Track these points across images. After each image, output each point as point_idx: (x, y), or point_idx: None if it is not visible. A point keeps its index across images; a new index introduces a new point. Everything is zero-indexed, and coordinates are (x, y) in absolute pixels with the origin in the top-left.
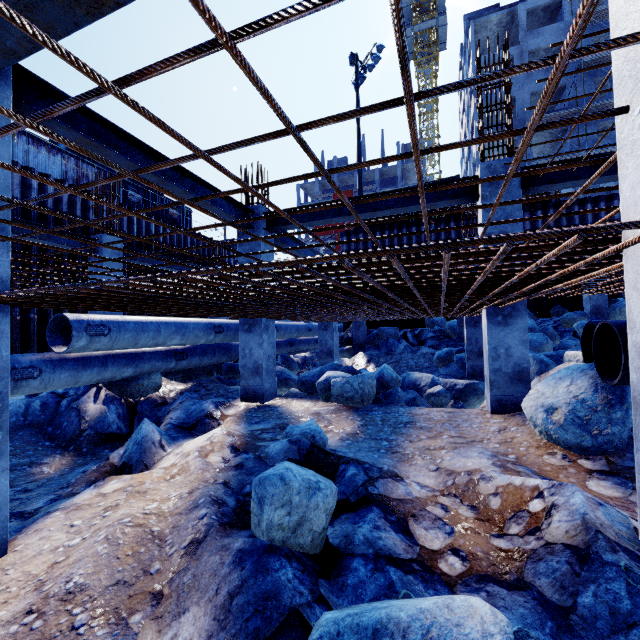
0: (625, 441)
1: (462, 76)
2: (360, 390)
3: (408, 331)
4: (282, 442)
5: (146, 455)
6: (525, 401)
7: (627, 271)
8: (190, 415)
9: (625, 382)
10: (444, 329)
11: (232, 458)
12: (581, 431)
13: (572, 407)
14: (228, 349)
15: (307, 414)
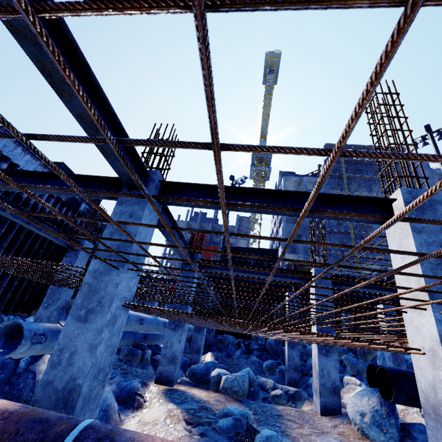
0: (398, 438)
1: None
2: (243, 386)
3: (241, 341)
4: (228, 419)
5: (110, 421)
6: (348, 407)
7: (413, 361)
8: (122, 390)
9: (395, 402)
10: (264, 344)
11: (192, 429)
12: (378, 429)
13: (372, 414)
14: (135, 336)
15: (212, 400)
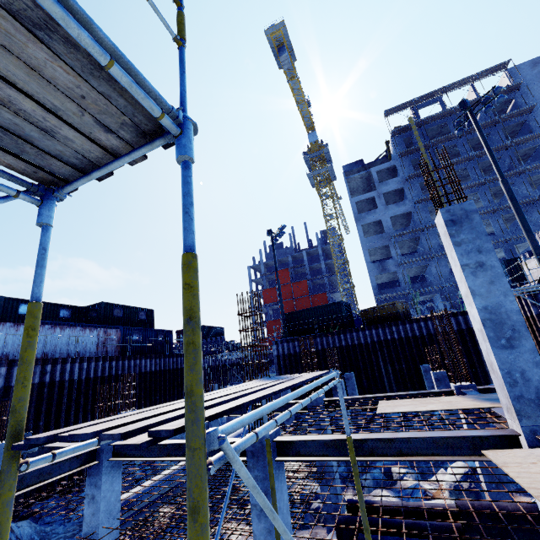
0: None
1: None
2: None
3: None
4: None
5: None
6: None
7: None
8: None
9: None
10: None
11: None
12: None
13: None
14: None
15: None
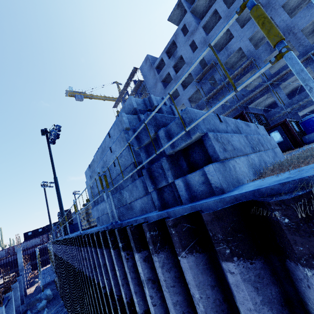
0: None
1: None
2: None
3: None
4: None
5: None
6: None
7: None
8: None
9: None
10: None
11: None
12: None
13: None
14: None
15: None
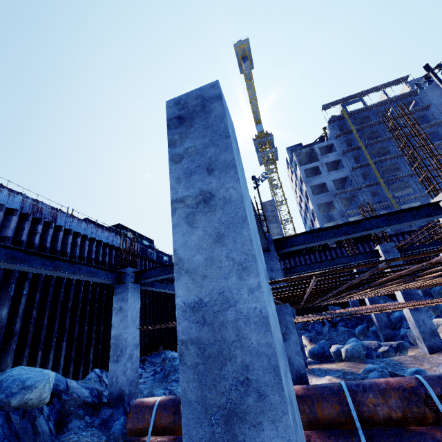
0: None
1: (291, 171)
2: (361, 352)
3: None
4: (374, 373)
5: None
6: None
7: None
8: None
9: None
10: None
11: None
12: None
13: None
14: None
15: (345, 367)
